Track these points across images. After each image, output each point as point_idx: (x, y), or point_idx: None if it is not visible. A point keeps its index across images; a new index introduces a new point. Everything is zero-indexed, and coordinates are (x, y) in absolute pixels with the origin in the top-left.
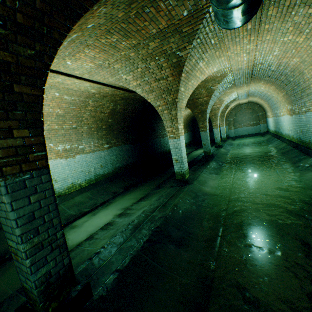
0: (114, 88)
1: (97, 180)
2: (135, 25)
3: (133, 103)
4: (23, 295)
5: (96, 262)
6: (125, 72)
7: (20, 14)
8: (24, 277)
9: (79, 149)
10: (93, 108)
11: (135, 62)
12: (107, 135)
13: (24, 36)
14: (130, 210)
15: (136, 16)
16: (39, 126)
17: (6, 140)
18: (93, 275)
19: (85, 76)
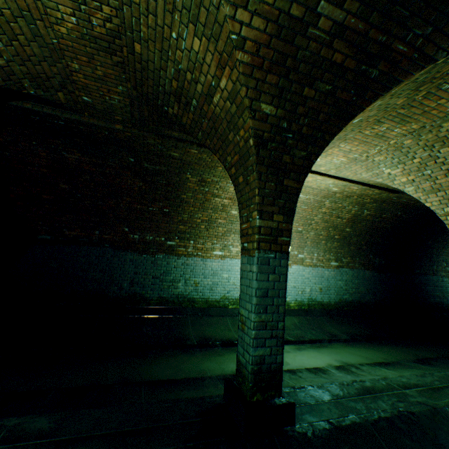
0: (366, 186)
1: (310, 306)
2: (420, 107)
3: (392, 208)
4: (220, 382)
5: (300, 395)
6: (389, 165)
7: (305, 127)
8: (243, 349)
9: (297, 258)
10: (327, 211)
11: (410, 151)
12: (337, 249)
13: (302, 142)
14: (356, 368)
15: (425, 97)
16: (291, 214)
17: (267, 221)
18: (296, 406)
19: (330, 172)
